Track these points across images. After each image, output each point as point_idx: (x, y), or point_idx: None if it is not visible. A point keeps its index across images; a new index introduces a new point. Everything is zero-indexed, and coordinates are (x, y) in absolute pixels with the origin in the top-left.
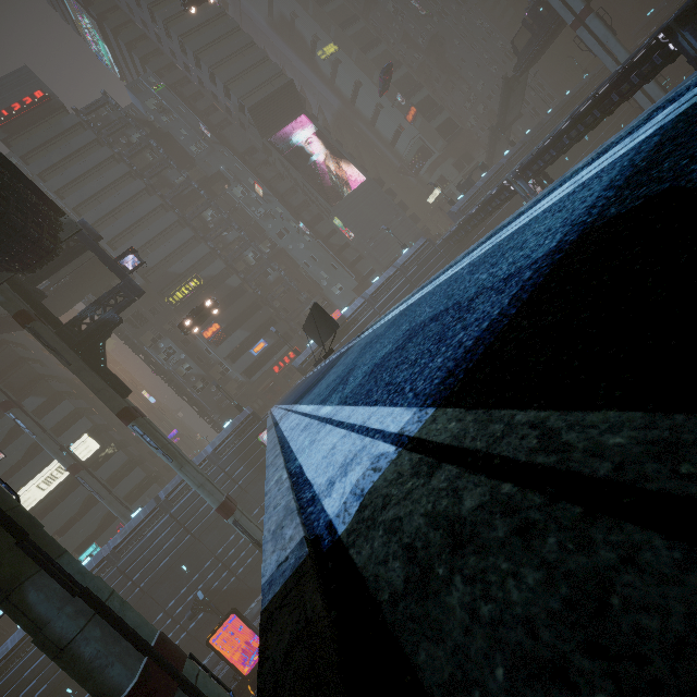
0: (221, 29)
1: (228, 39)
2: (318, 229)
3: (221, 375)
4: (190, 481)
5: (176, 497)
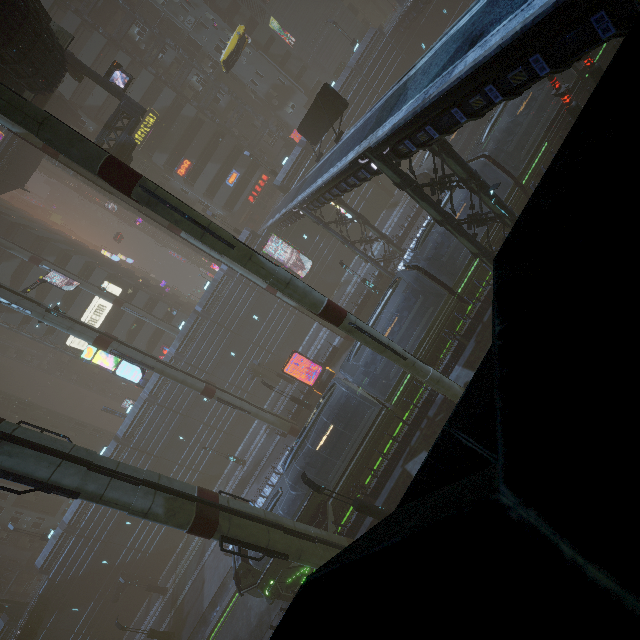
0: None
1: None
2: (255, 37)
3: (203, 212)
4: (241, 271)
5: (211, 307)
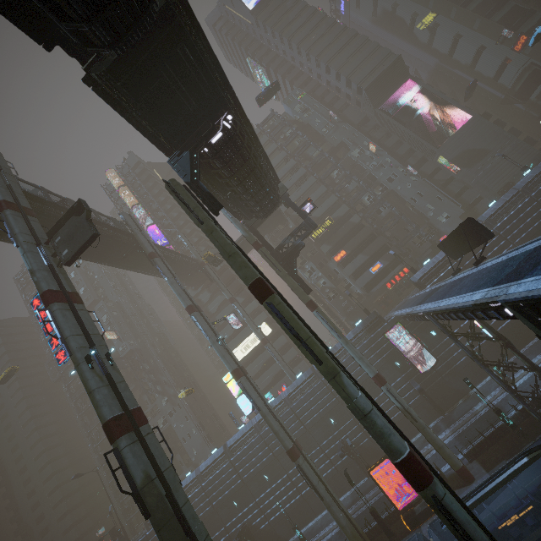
0: (344, 40)
1: (348, 45)
2: (422, 169)
3: (345, 288)
4: (353, 354)
5: None
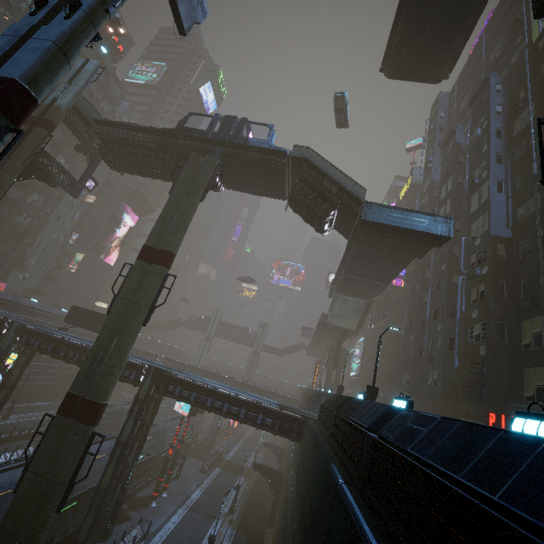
0: None
1: None
2: (69, 243)
3: None
4: None
5: None
